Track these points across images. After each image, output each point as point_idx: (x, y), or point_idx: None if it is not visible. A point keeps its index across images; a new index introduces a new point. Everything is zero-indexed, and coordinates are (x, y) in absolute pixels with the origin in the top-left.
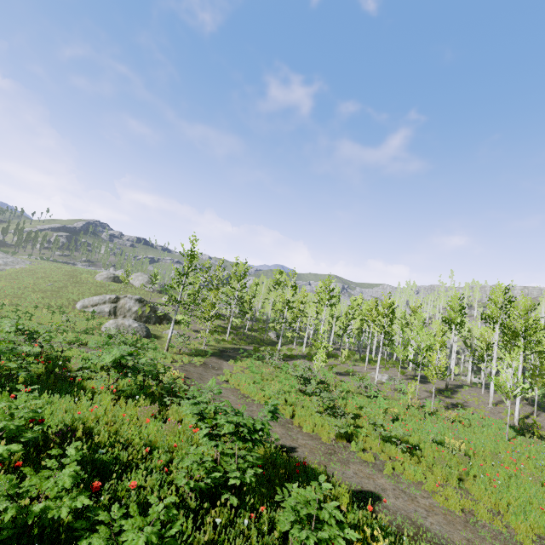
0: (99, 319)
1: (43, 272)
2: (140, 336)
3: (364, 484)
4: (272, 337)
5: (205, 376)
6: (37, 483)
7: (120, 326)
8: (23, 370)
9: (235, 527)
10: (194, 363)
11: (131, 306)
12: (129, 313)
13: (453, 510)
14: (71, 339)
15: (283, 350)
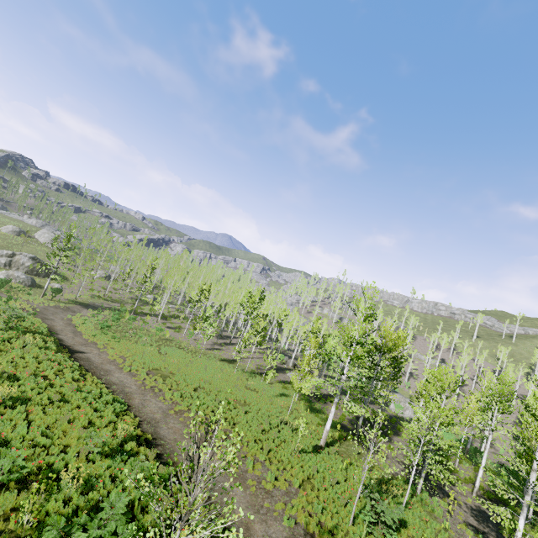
0: None
1: None
2: (26, 285)
3: (86, 351)
4: (149, 300)
5: (59, 314)
6: None
7: (10, 276)
8: None
9: (3, 333)
10: (58, 306)
11: (25, 262)
12: (22, 267)
13: (111, 359)
14: None
15: (145, 309)
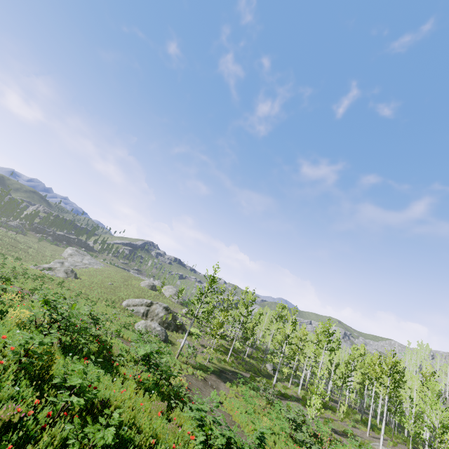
0: (134, 317)
1: (109, 273)
2: (160, 339)
3: None
4: (268, 369)
5: (203, 392)
6: (93, 431)
7: (148, 327)
8: (87, 345)
9: None
10: (196, 376)
11: (159, 312)
12: (156, 317)
13: None
14: (114, 329)
15: (278, 386)
